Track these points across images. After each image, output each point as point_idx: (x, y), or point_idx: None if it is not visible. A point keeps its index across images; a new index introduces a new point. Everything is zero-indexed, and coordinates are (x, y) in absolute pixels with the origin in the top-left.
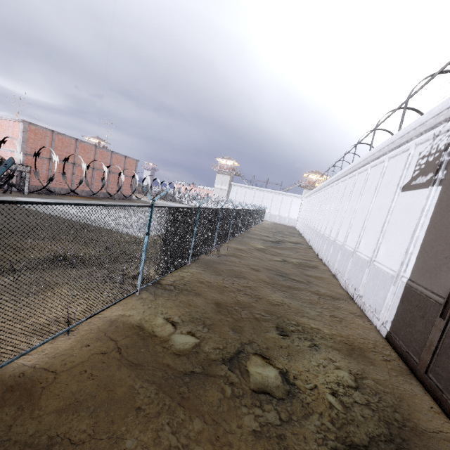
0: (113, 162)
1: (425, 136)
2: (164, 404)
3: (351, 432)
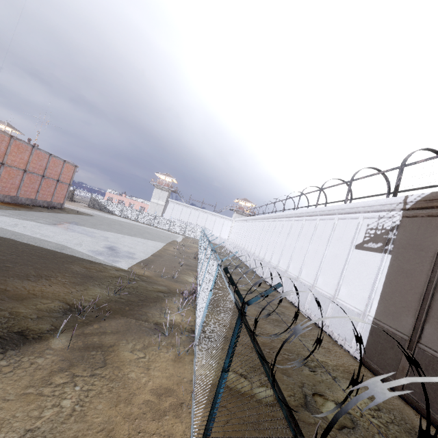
0: (49, 166)
1: (371, 214)
2: None
3: None
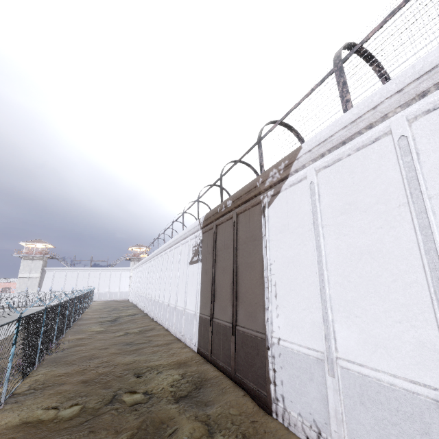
0: None
1: (192, 236)
2: (80, 435)
3: (180, 393)
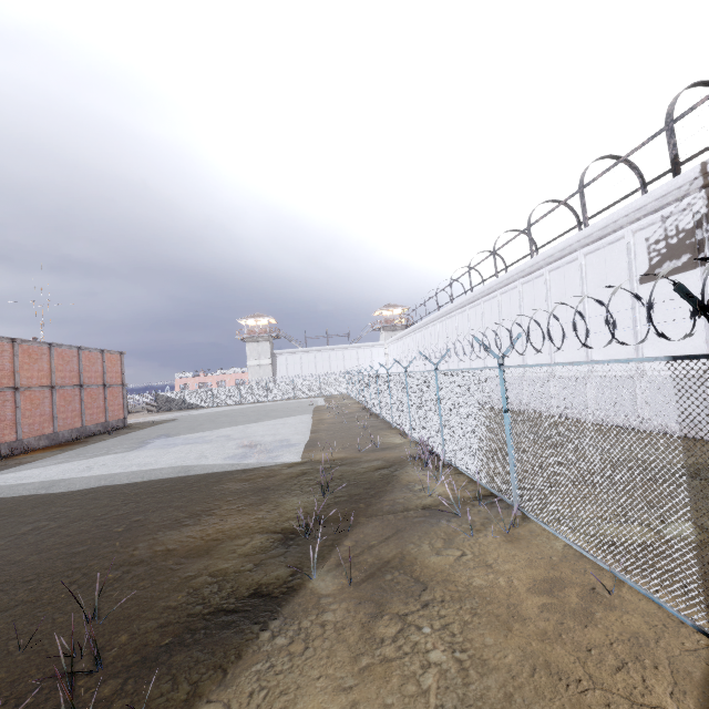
0: (84, 367)
1: (646, 221)
2: None
3: None
